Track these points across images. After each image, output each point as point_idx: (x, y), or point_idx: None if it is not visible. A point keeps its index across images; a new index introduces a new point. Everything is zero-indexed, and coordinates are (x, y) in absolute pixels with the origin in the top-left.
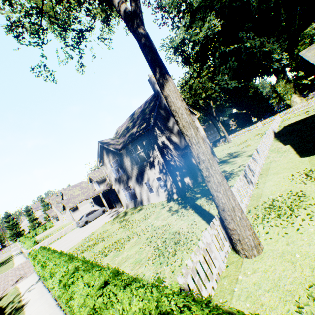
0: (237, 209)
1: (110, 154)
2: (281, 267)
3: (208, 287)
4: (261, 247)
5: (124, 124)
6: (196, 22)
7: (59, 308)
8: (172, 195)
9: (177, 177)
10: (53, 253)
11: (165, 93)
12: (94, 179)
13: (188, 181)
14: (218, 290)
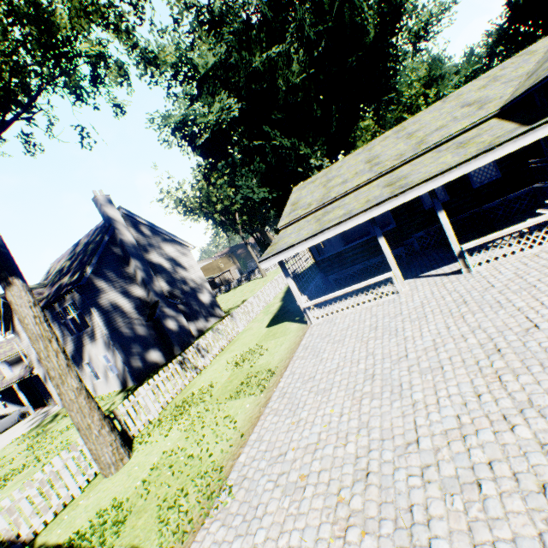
0: (94, 427)
1: None
2: (119, 483)
3: (36, 522)
4: (125, 461)
5: (63, 259)
6: (203, 97)
7: None
8: (127, 382)
9: (135, 353)
10: None
11: (9, 298)
12: None
13: (156, 357)
14: (54, 522)
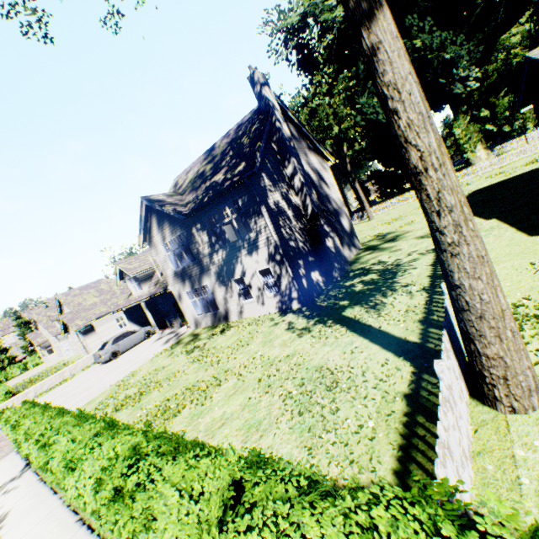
0: (509, 316)
1: (165, 224)
2: None
3: (467, 479)
4: None
5: (193, 169)
6: None
7: (86, 531)
8: (289, 303)
9: (301, 270)
10: (61, 416)
11: (372, 38)
12: (129, 273)
13: (317, 279)
14: (478, 483)
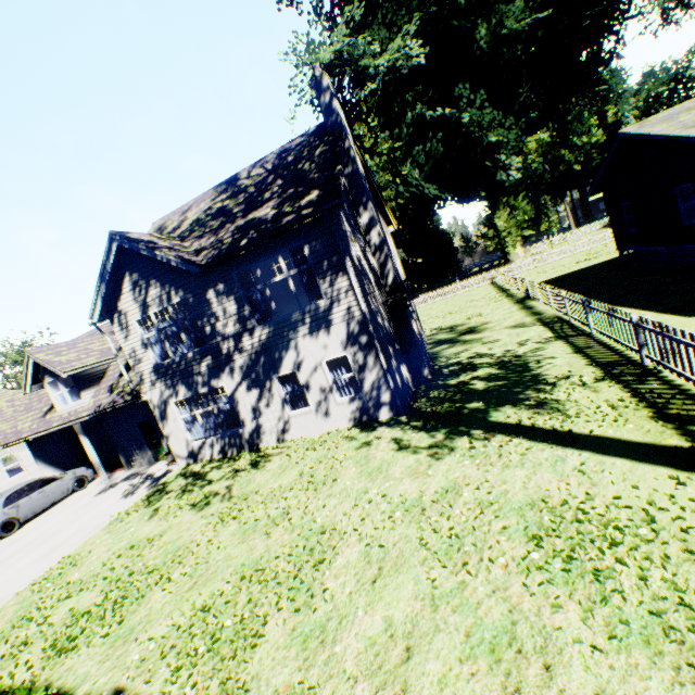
0: None
1: (151, 282)
2: None
3: None
4: None
5: (196, 207)
6: (374, 28)
7: None
8: (375, 411)
9: (393, 360)
10: None
11: None
12: (59, 370)
13: (406, 376)
14: None
